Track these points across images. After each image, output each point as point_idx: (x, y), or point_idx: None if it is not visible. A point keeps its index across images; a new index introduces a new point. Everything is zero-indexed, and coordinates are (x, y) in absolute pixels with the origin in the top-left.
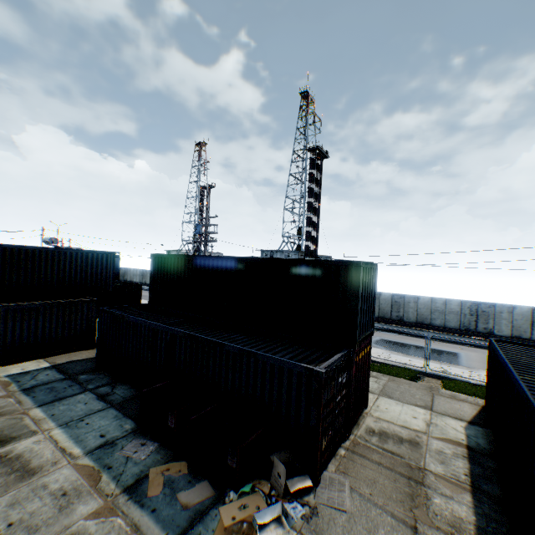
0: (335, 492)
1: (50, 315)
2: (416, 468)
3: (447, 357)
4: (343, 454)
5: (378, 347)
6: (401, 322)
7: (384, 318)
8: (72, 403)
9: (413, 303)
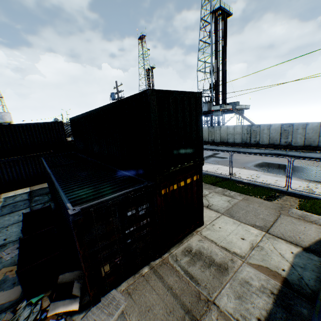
0: (103, 316)
1: (26, 163)
2: (204, 300)
3: None
4: (143, 273)
5: (255, 169)
6: (289, 146)
7: (273, 145)
8: (14, 215)
9: (301, 129)
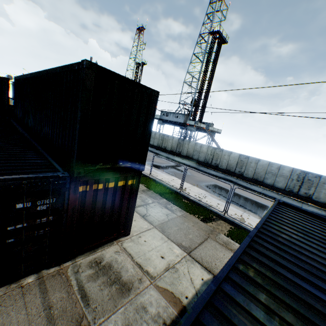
0: None
1: None
2: None
3: (258, 208)
4: (25, 283)
5: (205, 189)
6: (241, 176)
7: (229, 171)
8: None
9: (254, 163)
